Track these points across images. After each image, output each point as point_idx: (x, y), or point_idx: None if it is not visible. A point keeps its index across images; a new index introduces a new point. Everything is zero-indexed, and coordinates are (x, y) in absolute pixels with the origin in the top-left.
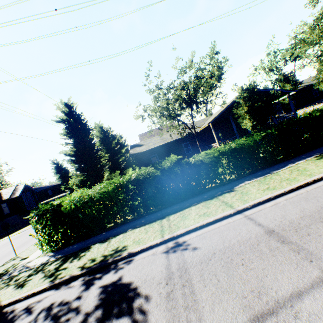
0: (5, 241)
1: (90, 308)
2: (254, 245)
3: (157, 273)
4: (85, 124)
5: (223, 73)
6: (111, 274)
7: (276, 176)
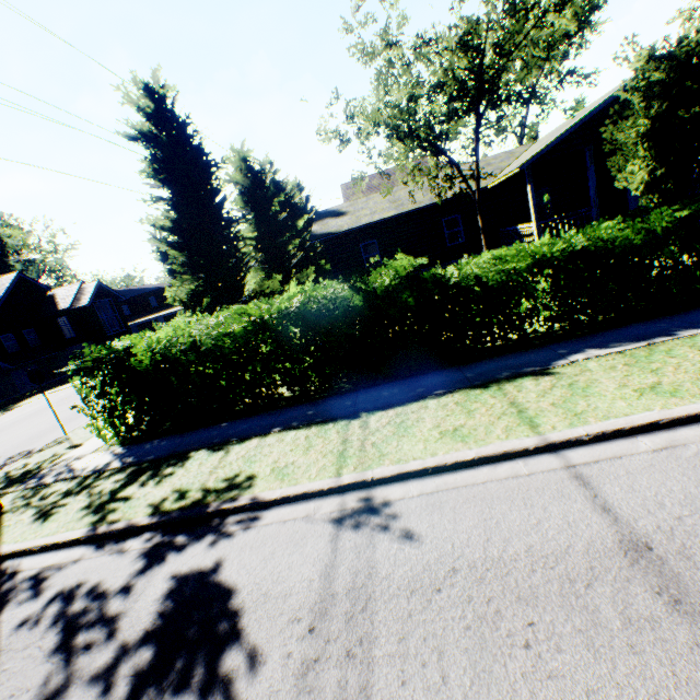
0: (64, 394)
1: (135, 631)
2: (575, 583)
3: (298, 583)
4: (197, 149)
5: (599, 6)
6: (204, 547)
7: (687, 351)
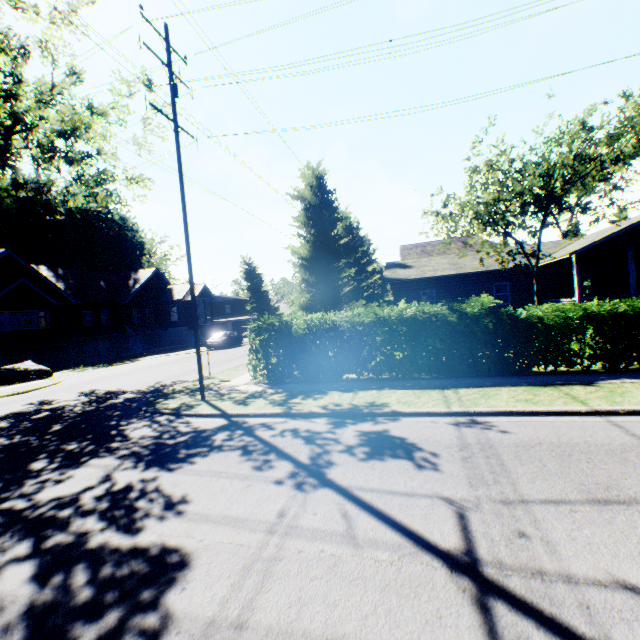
0: (176, 358)
1: (351, 442)
2: (614, 451)
3: (443, 439)
4: (334, 209)
5: None
6: (370, 424)
7: None
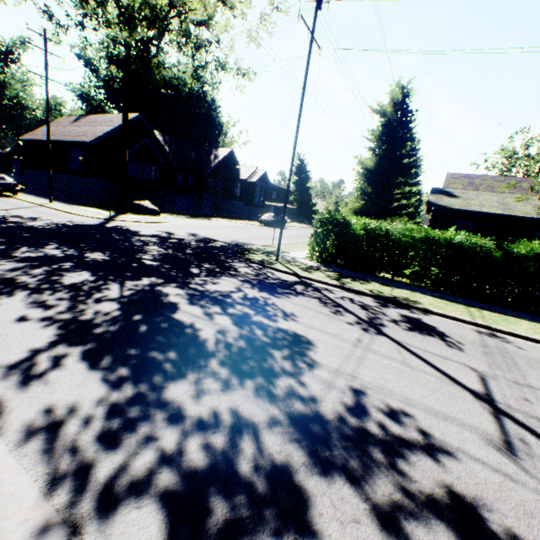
0: (238, 225)
1: (395, 318)
2: None
3: (467, 337)
4: (409, 130)
5: None
6: (407, 312)
7: None
